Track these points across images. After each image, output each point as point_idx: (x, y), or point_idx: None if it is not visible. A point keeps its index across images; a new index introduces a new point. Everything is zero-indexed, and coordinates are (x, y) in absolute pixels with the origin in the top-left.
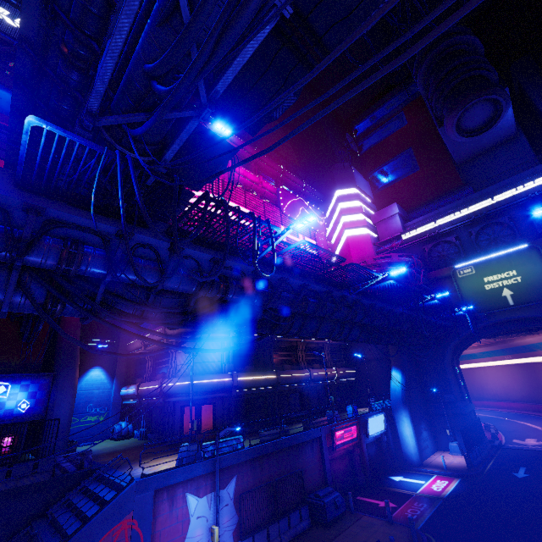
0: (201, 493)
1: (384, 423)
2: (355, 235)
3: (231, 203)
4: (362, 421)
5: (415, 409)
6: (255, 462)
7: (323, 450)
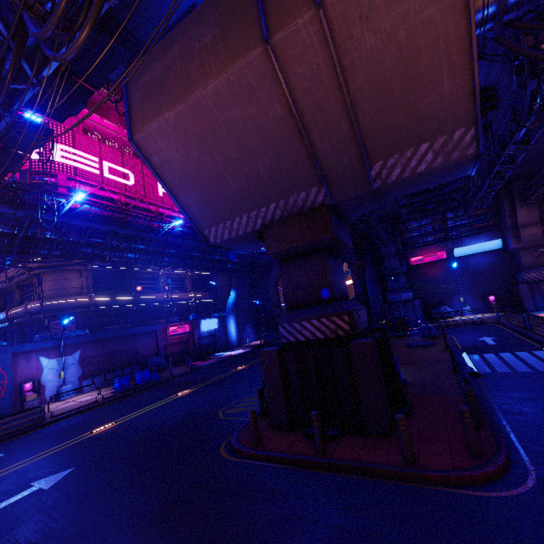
0: (51, 357)
1: (218, 324)
2: None
3: (84, 154)
4: (196, 322)
5: (243, 315)
6: (97, 343)
7: (157, 338)
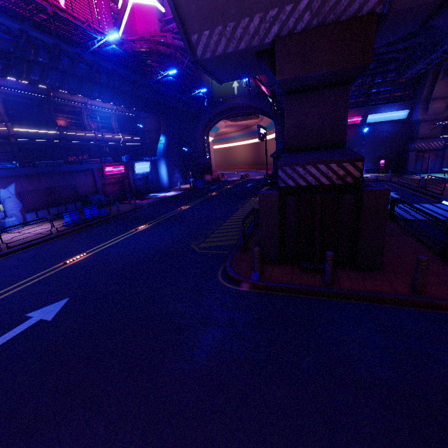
0: None
1: (150, 167)
2: (141, 4)
3: None
4: (130, 164)
5: (173, 161)
6: (32, 177)
7: (95, 177)
